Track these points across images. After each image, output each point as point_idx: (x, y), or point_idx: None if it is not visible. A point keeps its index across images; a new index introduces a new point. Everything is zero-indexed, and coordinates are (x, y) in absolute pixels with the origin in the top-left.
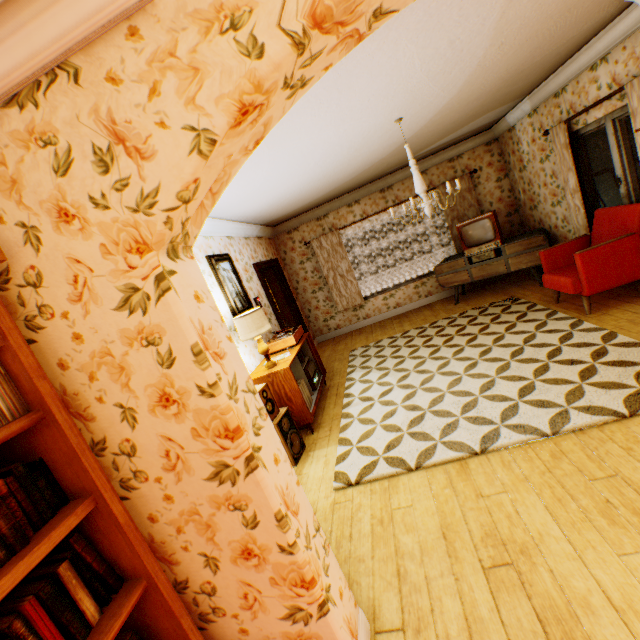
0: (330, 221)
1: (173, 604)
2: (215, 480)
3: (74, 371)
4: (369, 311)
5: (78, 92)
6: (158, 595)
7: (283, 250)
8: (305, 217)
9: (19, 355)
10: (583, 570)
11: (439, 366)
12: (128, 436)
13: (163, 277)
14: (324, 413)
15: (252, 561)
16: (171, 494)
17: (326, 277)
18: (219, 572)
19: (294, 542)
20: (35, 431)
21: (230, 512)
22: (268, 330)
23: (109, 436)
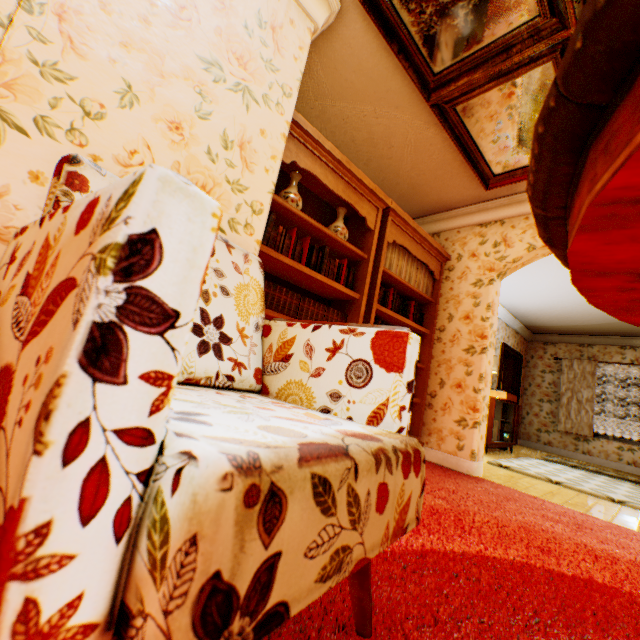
0: (592, 351)
1: (426, 381)
2: (465, 351)
3: (442, 298)
4: (592, 449)
5: (500, 227)
6: (424, 374)
7: (530, 354)
8: (567, 338)
9: (439, 284)
10: (635, 526)
11: (634, 488)
12: (444, 325)
13: (492, 280)
14: (499, 454)
15: (458, 390)
16: (445, 351)
17: (560, 393)
18: (441, 389)
19: (480, 389)
20: (426, 306)
21: (462, 366)
22: (493, 370)
23: (438, 322)
